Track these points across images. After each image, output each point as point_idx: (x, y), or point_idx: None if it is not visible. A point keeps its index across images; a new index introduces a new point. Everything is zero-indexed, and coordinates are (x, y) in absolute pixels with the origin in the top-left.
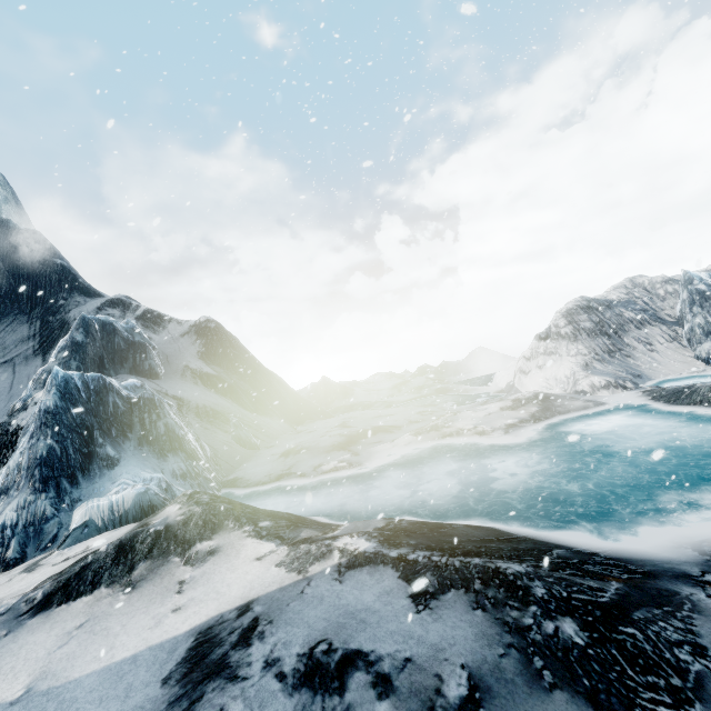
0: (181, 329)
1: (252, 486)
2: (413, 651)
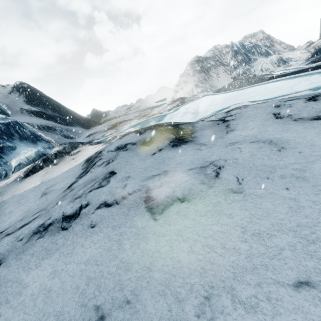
0: (7, 90)
1: None
2: (140, 139)
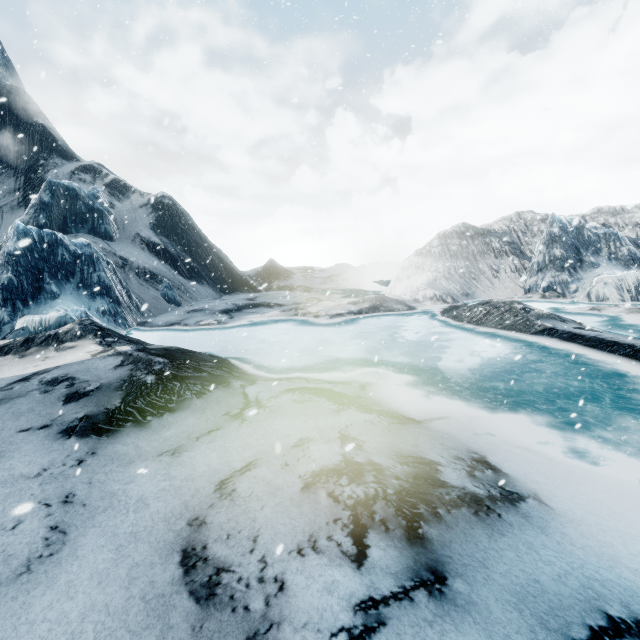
0: (142, 201)
1: (152, 327)
2: (92, 379)
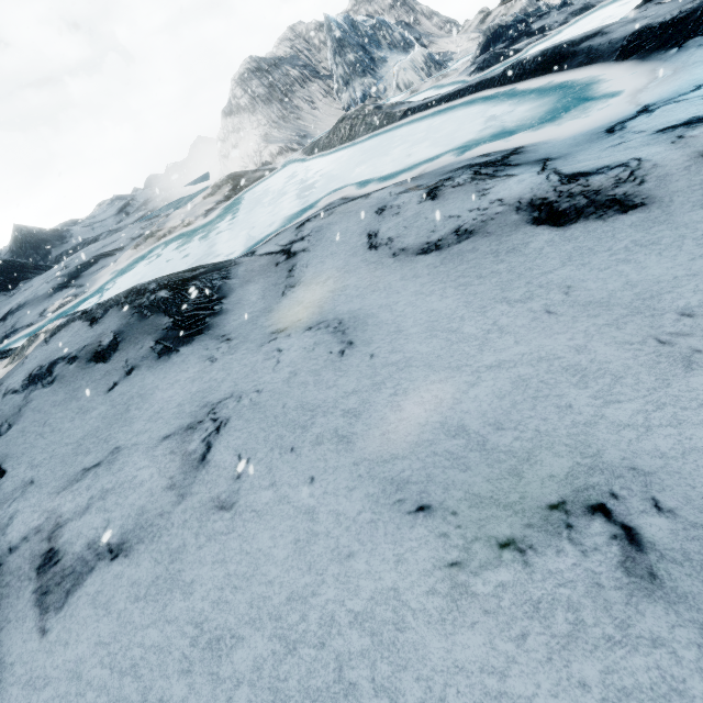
0: None
1: None
2: (89, 342)
